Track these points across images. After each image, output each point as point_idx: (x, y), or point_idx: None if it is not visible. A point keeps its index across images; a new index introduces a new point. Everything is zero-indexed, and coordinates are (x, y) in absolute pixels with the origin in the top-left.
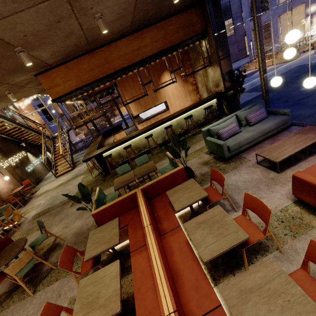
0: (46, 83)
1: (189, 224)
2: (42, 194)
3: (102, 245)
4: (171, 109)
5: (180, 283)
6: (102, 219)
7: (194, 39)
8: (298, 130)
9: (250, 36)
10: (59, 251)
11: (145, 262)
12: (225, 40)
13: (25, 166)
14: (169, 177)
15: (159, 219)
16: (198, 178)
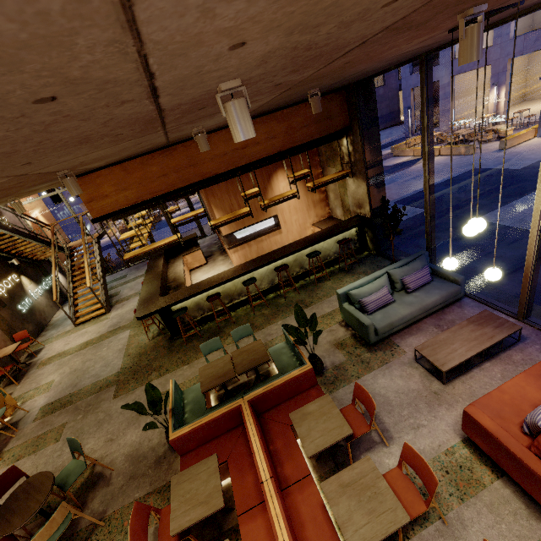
0: (85, 192)
1: (329, 486)
2: (53, 361)
3: (198, 508)
4: (284, 227)
5: None
6: (185, 447)
7: (332, 138)
8: (473, 307)
9: (408, 97)
10: (106, 490)
11: (263, 536)
12: (378, 145)
13: (17, 302)
14: (291, 382)
15: (277, 457)
16: (330, 373)
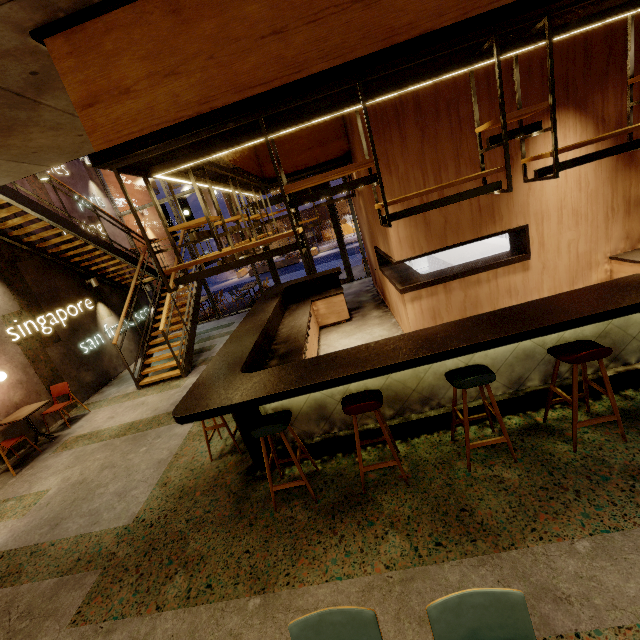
0: (78, 75)
1: None
2: (76, 445)
3: None
4: (536, 257)
5: None
6: None
7: None
8: None
9: None
10: None
11: None
12: None
13: (80, 338)
14: None
15: None
16: None
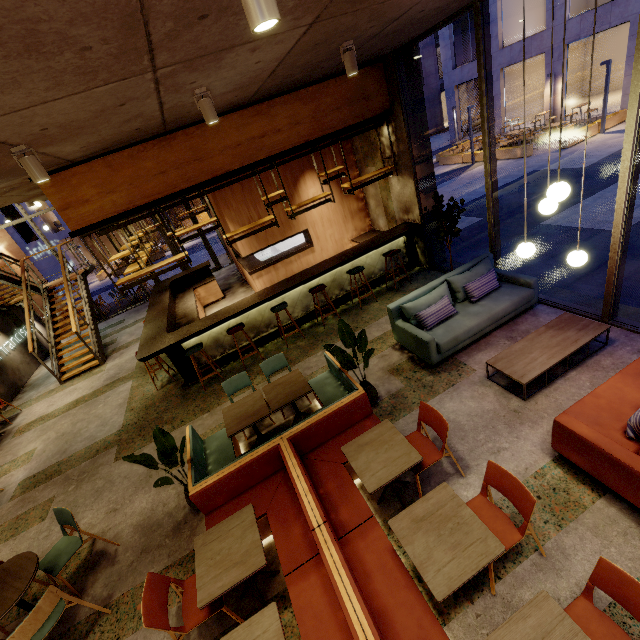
0: (57, 195)
1: (399, 523)
2: (33, 426)
3: (232, 570)
4: (317, 245)
5: (392, 635)
6: (211, 503)
7: (370, 124)
8: (549, 314)
9: (452, 97)
10: (110, 570)
11: (320, 596)
12: (426, 132)
13: None
14: (340, 411)
15: (330, 501)
16: (386, 403)
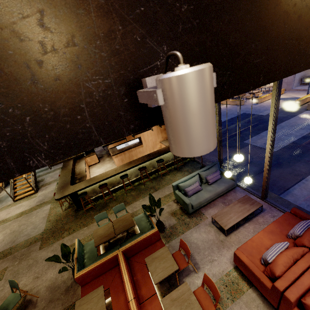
0: None
1: (165, 301)
2: None
3: None
4: (144, 143)
5: None
6: (84, 281)
7: None
8: (240, 192)
9: None
10: None
11: None
12: None
13: None
14: (146, 239)
15: (138, 284)
16: (168, 231)
